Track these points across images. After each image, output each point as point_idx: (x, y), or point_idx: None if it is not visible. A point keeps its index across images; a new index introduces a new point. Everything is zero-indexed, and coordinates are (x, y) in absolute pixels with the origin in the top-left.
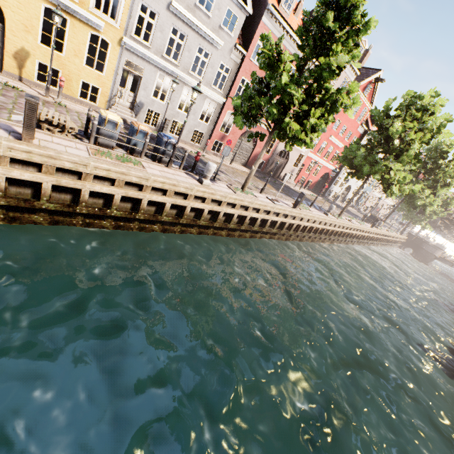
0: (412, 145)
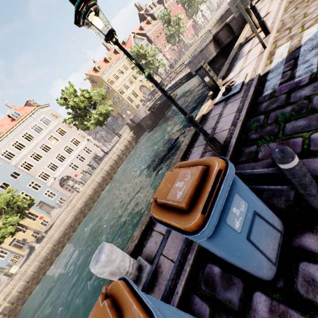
0: None
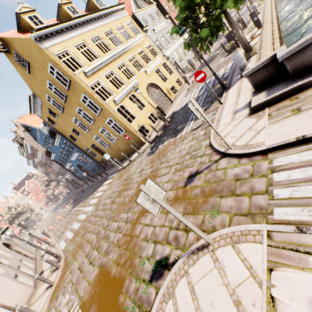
0: None
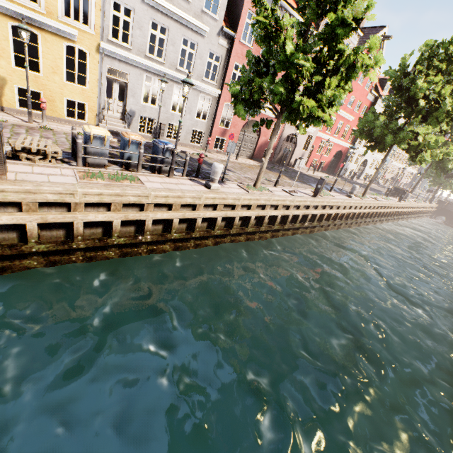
0: (442, 101)
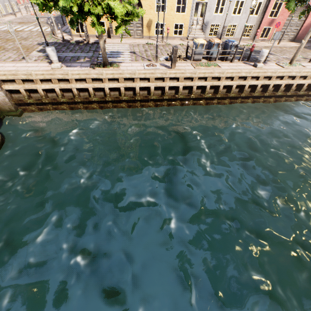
0: None
